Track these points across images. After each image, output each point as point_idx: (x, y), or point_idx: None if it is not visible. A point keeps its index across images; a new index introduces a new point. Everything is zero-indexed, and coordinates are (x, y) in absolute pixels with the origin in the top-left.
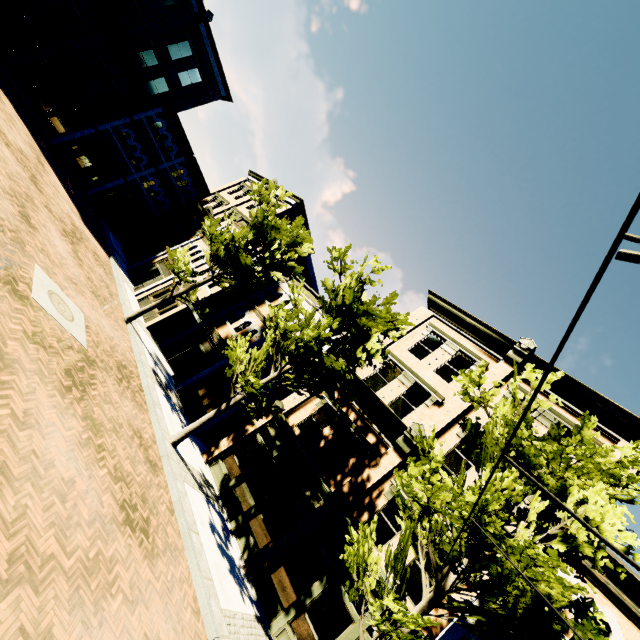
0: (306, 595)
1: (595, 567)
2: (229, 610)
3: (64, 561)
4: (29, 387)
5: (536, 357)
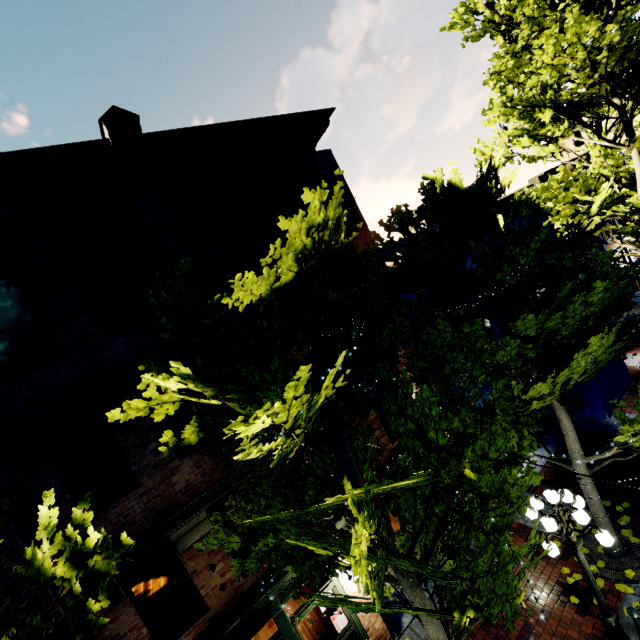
0: None
1: None
2: None
3: None
4: None
5: None
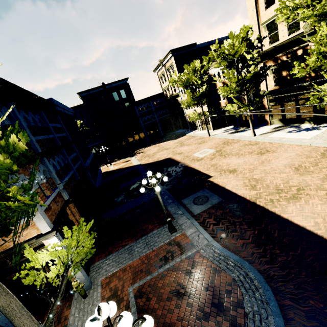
0: None
1: None
2: (313, 136)
3: (256, 165)
4: (222, 162)
5: None
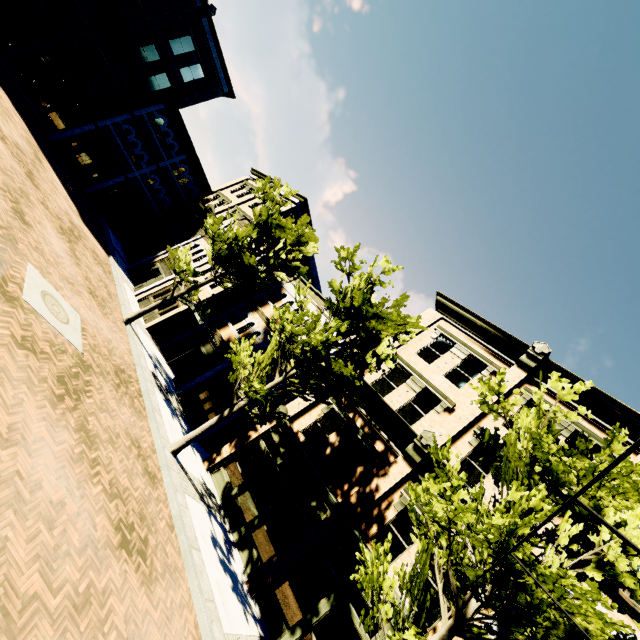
0: (313, 613)
1: (634, 597)
2: (232, 634)
3: (49, 600)
4: (15, 398)
5: (551, 362)
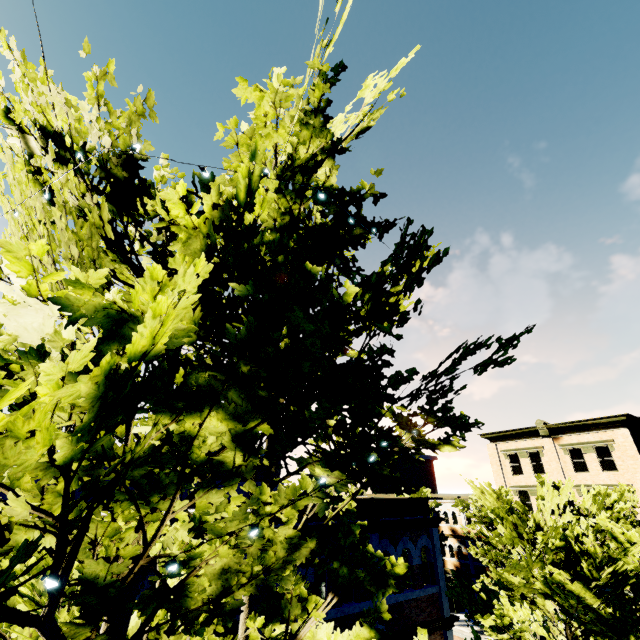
0: None
1: None
2: None
3: None
4: None
5: (549, 425)
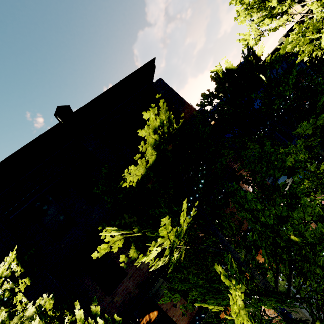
0: None
1: None
2: None
3: None
4: None
5: None
